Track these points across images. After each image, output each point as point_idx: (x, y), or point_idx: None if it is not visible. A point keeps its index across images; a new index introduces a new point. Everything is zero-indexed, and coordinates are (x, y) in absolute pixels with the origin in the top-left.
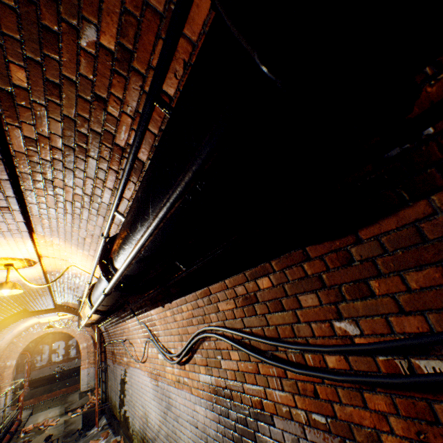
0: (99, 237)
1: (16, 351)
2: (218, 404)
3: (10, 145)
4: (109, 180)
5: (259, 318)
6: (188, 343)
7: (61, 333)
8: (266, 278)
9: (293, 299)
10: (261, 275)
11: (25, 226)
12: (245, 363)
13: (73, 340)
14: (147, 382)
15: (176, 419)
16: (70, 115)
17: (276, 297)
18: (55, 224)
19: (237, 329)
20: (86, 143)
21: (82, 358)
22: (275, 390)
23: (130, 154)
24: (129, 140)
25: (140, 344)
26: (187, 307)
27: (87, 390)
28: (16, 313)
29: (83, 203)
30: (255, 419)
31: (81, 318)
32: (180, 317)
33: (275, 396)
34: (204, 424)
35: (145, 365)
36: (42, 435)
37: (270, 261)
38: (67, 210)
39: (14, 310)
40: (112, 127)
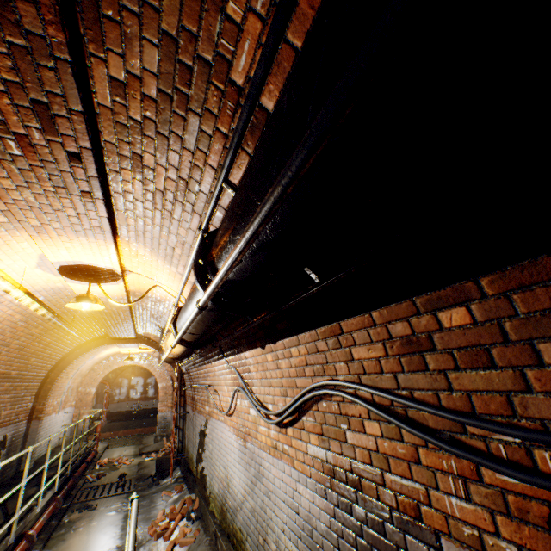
0: (191, 246)
1: (96, 379)
2: (334, 491)
3: (93, 93)
4: (213, 152)
5: (430, 377)
6: (296, 400)
7: (140, 368)
8: (461, 309)
9: (522, 348)
10: (451, 303)
11: (109, 224)
12: (391, 443)
13: (152, 378)
14: (232, 440)
15: (268, 494)
16: (171, 30)
17: (478, 343)
18: (141, 226)
19: (382, 389)
20: (189, 85)
21: (160, 399)
22: (450, 496)
23: (270, 34)
24: (251, 72)
25: (227, 393)
26: (299, 351)
27: (163, 434)
28: (98, 338)
29: (176, 194)
30: (402, 529)
31: (162, 352)
32: (286, 363)
33: (449, 506)
34: (309, 512)
35: (231, 419)
36: (116, 472)
37: (476, 279)
38: (156, 205)
39: (96, 334)
40: (229, 47)
